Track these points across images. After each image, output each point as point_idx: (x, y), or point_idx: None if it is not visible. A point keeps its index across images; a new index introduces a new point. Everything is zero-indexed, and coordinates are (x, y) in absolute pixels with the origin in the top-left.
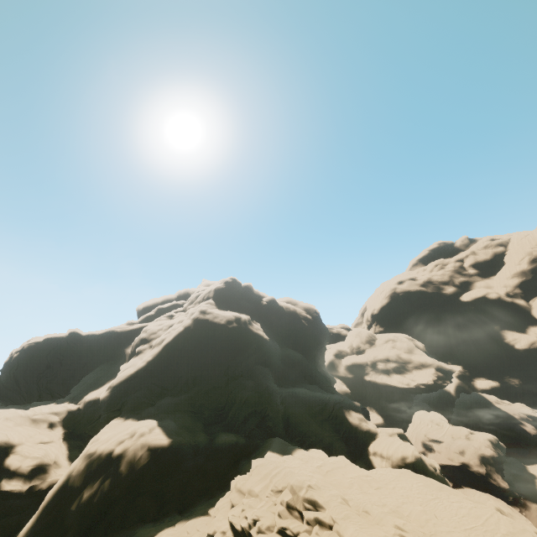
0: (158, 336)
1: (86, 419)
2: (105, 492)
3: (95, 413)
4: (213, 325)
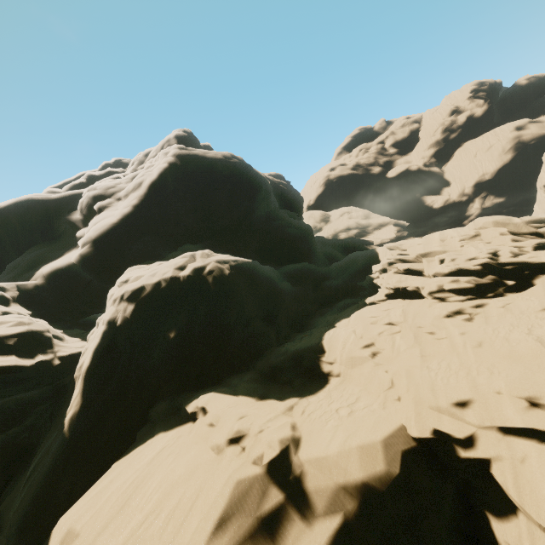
0: (121, 189)
1: (63, 293)
2: (207, 321)
3: (74, 282)
4: (207, 160)
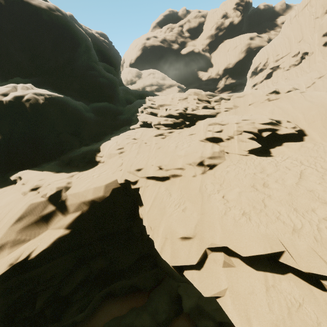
0: None
1: None
2: (25, 131)
3: None
4: (32, 7)
